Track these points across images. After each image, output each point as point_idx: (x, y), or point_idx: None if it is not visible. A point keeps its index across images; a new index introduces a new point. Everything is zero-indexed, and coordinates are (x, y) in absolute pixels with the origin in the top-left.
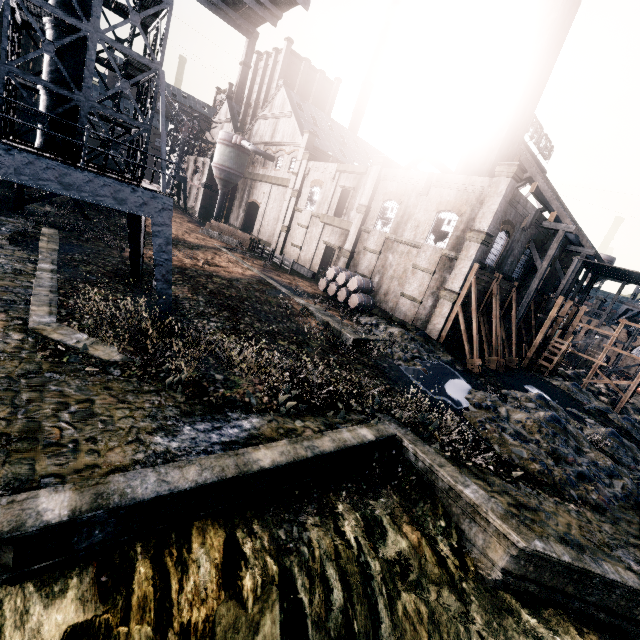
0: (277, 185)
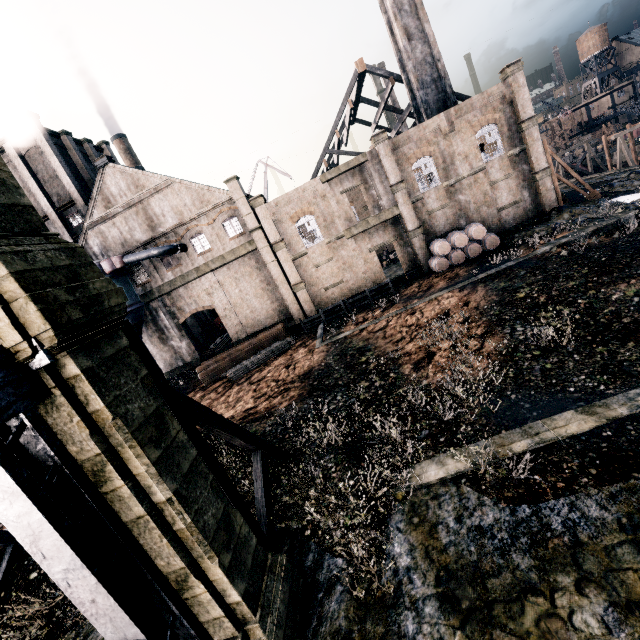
0: (224, 265)
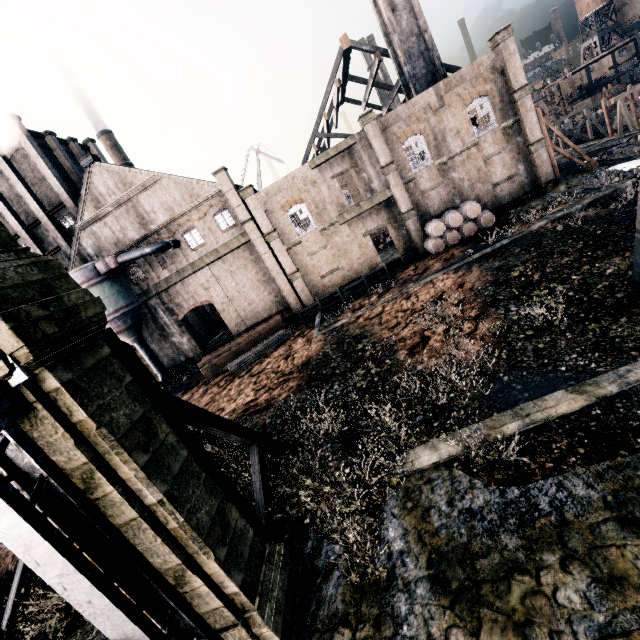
0: (219, 259)
